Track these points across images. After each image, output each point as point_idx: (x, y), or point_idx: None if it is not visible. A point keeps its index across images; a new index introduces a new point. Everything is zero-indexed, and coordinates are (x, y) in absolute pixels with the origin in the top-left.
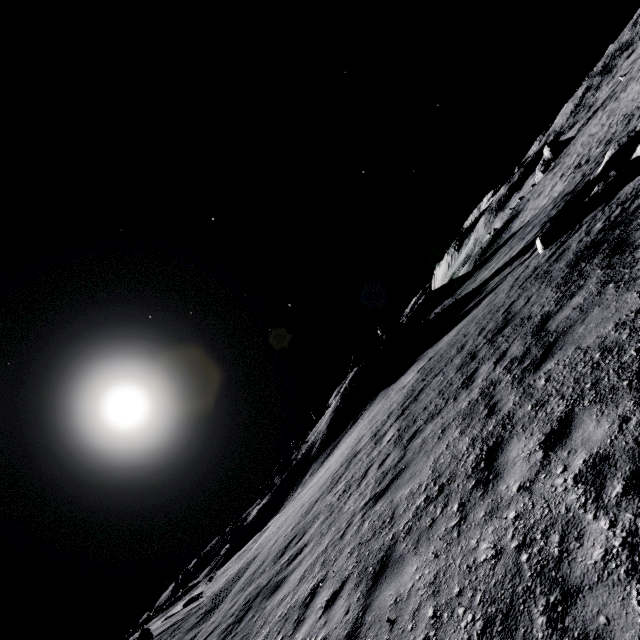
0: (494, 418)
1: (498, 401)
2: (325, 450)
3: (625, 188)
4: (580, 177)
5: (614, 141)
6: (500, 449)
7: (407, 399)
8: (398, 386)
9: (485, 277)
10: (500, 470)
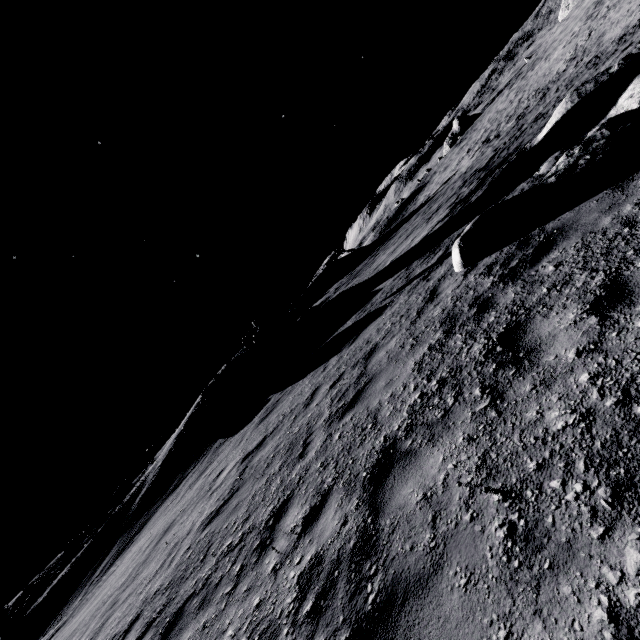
0: None
1: None
2: (135, 522)
3: None
4: (492, 152)
5: (529, 115)
6: None
7: (155, 616)
8: (221, 465)
9: (381, 265)
10: None
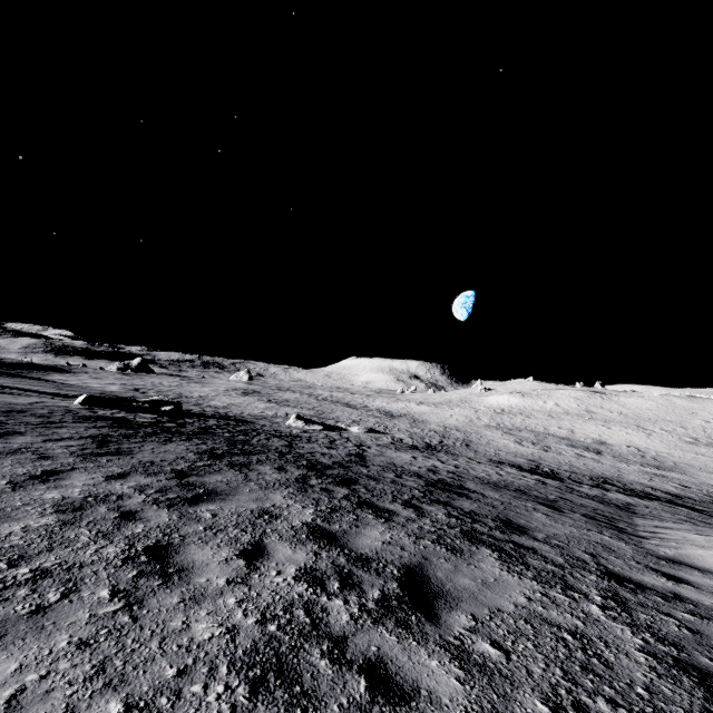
0: (7, 430)
1: (12, 428)
2: None
3: (144, 414)
4: (131, 396)
5: None
6: (12, 436)
7: None
8: None
9: None
10: (11, 439)
